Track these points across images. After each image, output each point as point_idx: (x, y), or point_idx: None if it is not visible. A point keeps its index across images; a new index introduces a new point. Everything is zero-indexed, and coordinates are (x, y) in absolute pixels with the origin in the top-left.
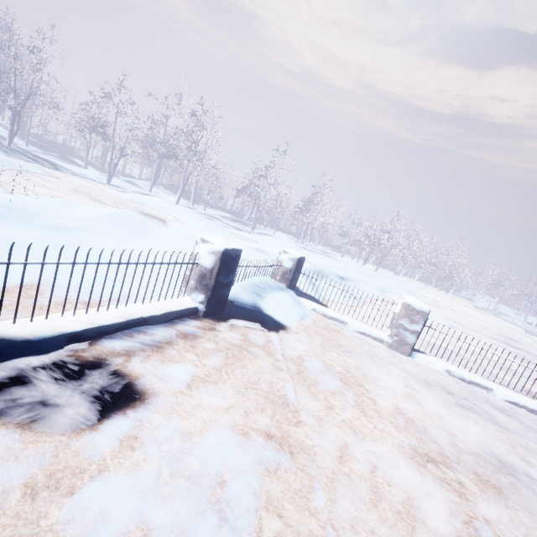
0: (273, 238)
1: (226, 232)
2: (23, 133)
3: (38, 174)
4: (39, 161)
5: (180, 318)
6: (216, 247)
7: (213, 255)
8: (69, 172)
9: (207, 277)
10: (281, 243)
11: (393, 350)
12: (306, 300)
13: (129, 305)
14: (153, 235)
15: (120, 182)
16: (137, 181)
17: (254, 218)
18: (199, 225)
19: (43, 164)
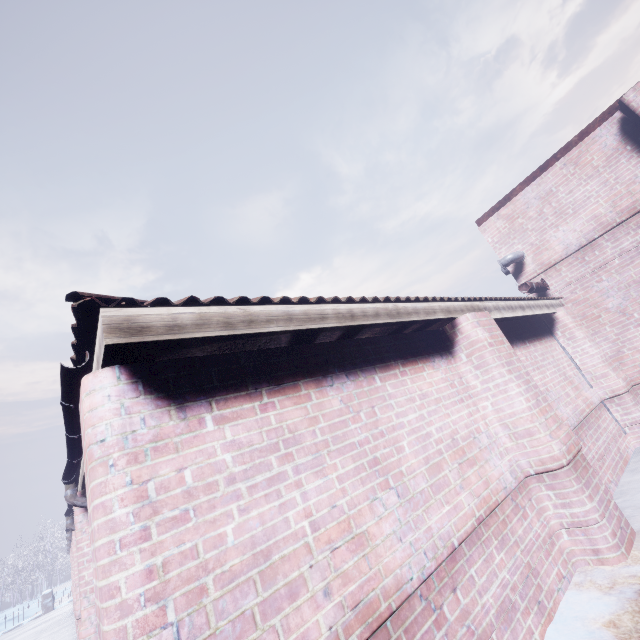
0: None
1: None
2: None
3: None
4: None
5: None
6: None
7: None
8: None
9: None
10: None
11: (47, 613)
12: None
13: None
14: None
15: None
16: None
17: None
18: None
19: None
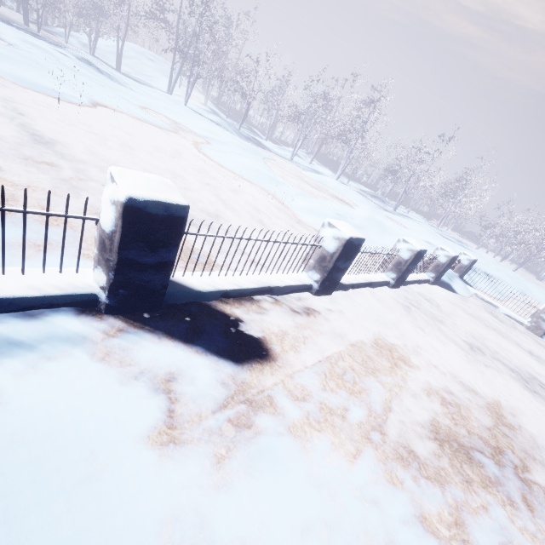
0: (415, 222)
1: (384, 216)
2: (218, 104)
3: (269, 159)
4: (253, 141)
5: (424, 283)
6: (449, 254)
7: (447, 257)
8: (268, 150)
9: (440, 267)
10: (426, 230)
11: (529, 331)
12: (470, 287)
13: (411, 273)
14: (391, 232)
15: (297, 158)
16: (299, 153)
17: (398, 200)
18: (367, 208)
19: (256, 143)
